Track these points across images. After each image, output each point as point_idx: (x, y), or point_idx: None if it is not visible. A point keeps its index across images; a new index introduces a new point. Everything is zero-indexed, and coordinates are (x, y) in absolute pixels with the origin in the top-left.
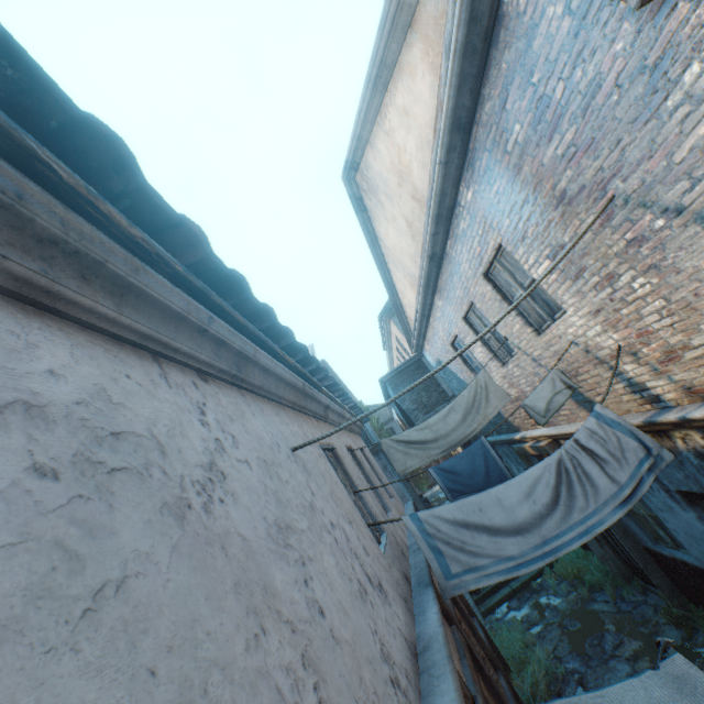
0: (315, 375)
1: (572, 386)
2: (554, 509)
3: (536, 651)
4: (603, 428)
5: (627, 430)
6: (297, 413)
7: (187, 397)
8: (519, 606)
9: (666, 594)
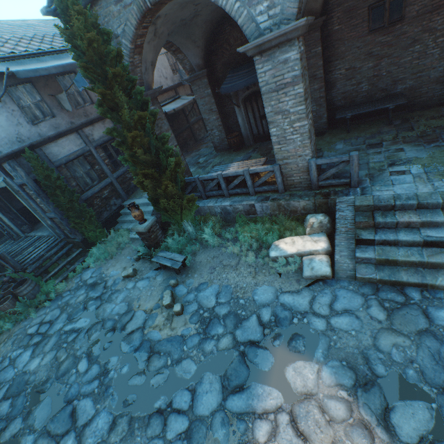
0: None
1: None
2: None
3: None
4: None
5: None
6: None
7: None
8: None
9: None
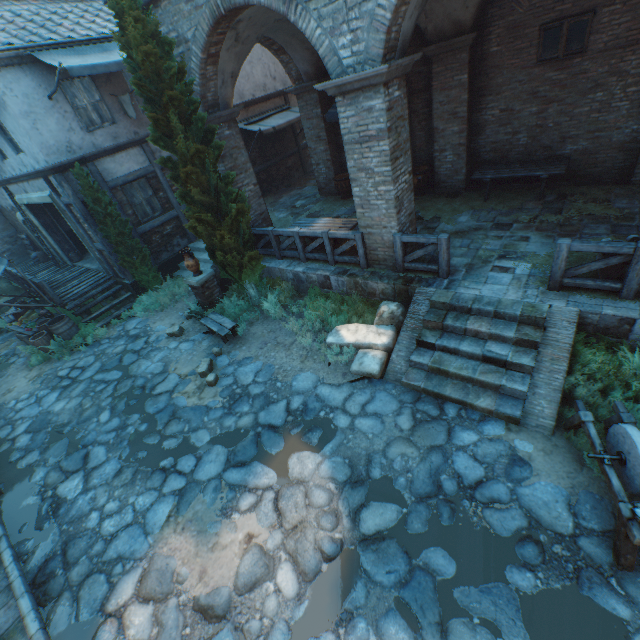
0: None
1: None
2: None
3: None
4: None
5: None
6: None
7: None
8: None
9: None
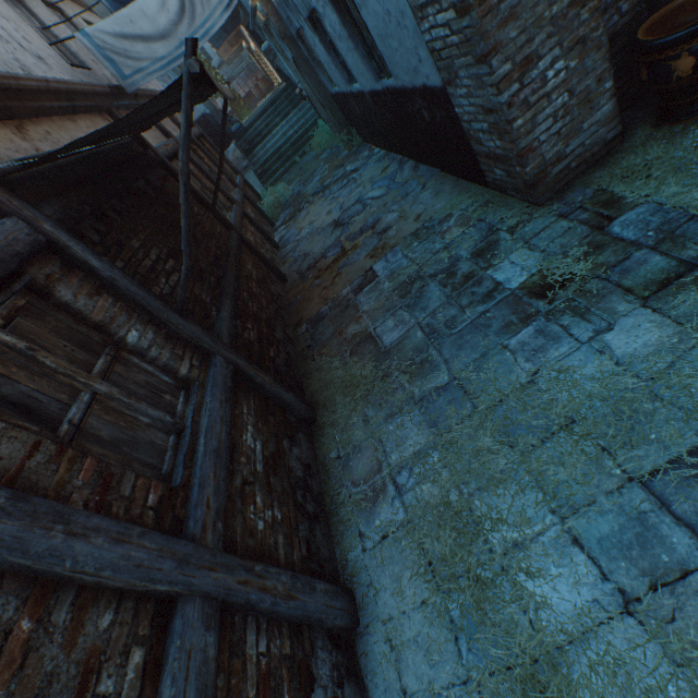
0: None
1: None
2: (184, 18)
3: (278, 188)
4: None
5: None
6: None
7: None
8: (287, 177)
9: (341, 128)
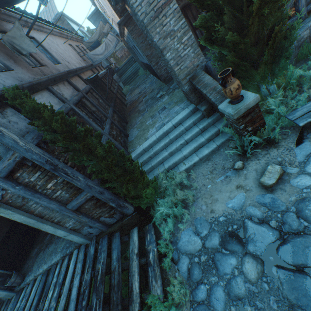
0: (62, 29)
1: (111, 27)
2: (106, 51)
3: (128, 86)
4: (111, 36)
5: (114, 36)
6: (62, 38)
7: (52, 38)
8: (131, 83)
9: (144, 70)
